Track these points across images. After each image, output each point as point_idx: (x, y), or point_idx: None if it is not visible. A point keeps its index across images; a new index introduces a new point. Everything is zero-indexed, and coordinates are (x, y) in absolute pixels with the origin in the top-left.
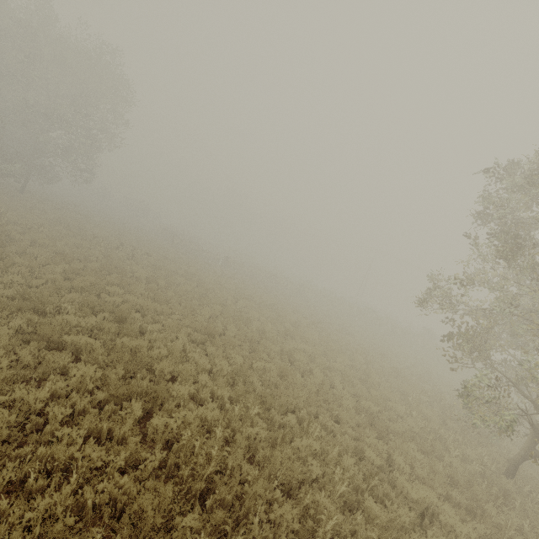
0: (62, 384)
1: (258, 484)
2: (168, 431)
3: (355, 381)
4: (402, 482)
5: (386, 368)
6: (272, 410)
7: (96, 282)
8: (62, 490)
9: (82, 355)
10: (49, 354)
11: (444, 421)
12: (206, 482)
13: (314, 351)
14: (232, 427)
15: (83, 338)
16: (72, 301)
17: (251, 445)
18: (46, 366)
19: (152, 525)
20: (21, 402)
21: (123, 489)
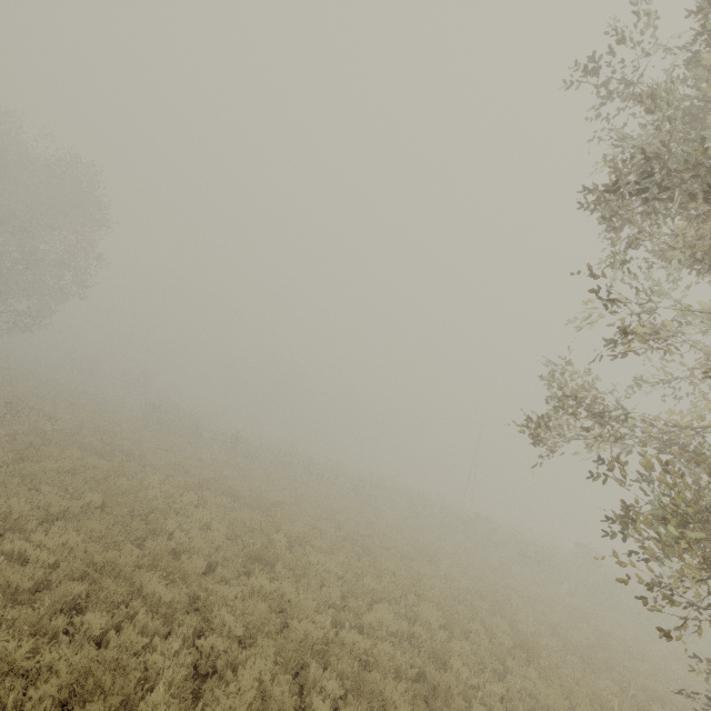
0: None
1: None
2: None
3: (389, 694)
4: None
5: (501, 636)
6: None
7: None
8: None
9: None
10: None
11: None
12: None
13: (301, 599)
14: None
15: None
16: None
17: None
18: None
19: None
20: None
21: None
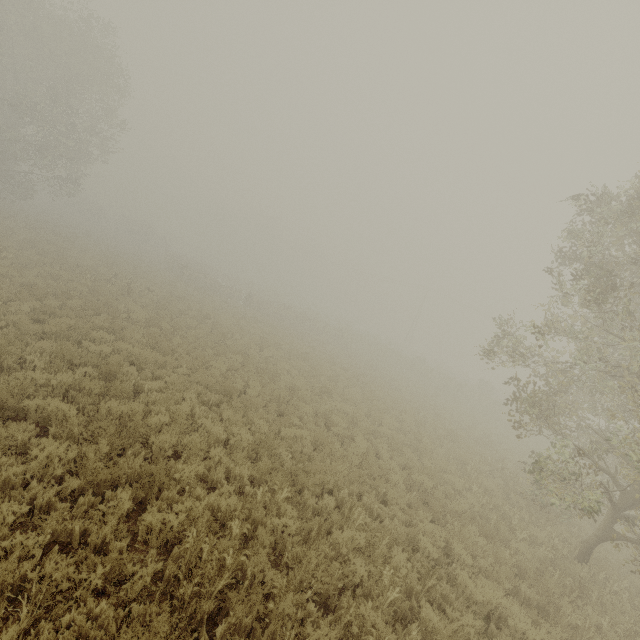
0: (18, 469)
1: (287, 601)
2: (167, 530)
3: (405, 449)
4: (465, 579)
5: (440, 431)
6: (305, 492)
7: (77, 325)
8: (3, 636)
9: (50, 427)
10: None
11: (507, 494)
12: (217, 599)
13: (356, 412)
14: (253, 517)
15: (53, 403)
16: (42, 351)
17: (277, 541)
18: None
19: None
20: None
21: (98, 621)
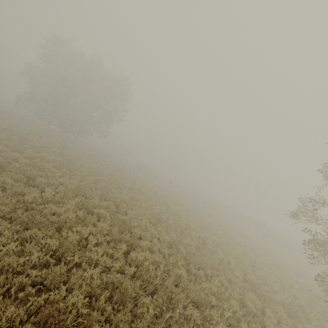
0: (94, 229)
1: (180, 294)
2: (137, 260)
3: (245, 264)
4: (269, 325)
5: (269, 261)
6: (190, 265)
7: (106, 186)
8: (96, 269)
9: (101, 219)
10: (89, 215)
11: (310, 304)
12: (154, 288)
13: (219, 241)
14: (168, 268)
15: (102, 210)
16: (97, 194)
17: (177, 280)
18: (87, 220)
19: (130, 295)
20: (80, 232)
21: (117, 279)
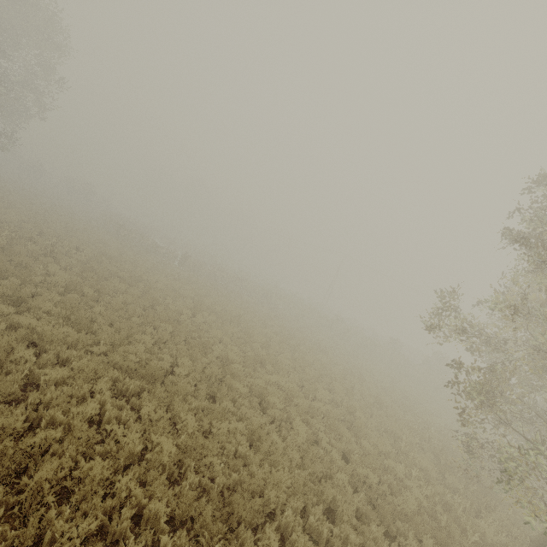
0: None
1: None
2: None
3: (342, 429)
4: None
5: (368, 397)
6: (241, 527)
7: None
8: None
9: None
10: None
11: (440, 472)
12: None
13: (290, 386)
14: None
15: None
16: None
17: None
18: None
19: None
20: None
21: None
